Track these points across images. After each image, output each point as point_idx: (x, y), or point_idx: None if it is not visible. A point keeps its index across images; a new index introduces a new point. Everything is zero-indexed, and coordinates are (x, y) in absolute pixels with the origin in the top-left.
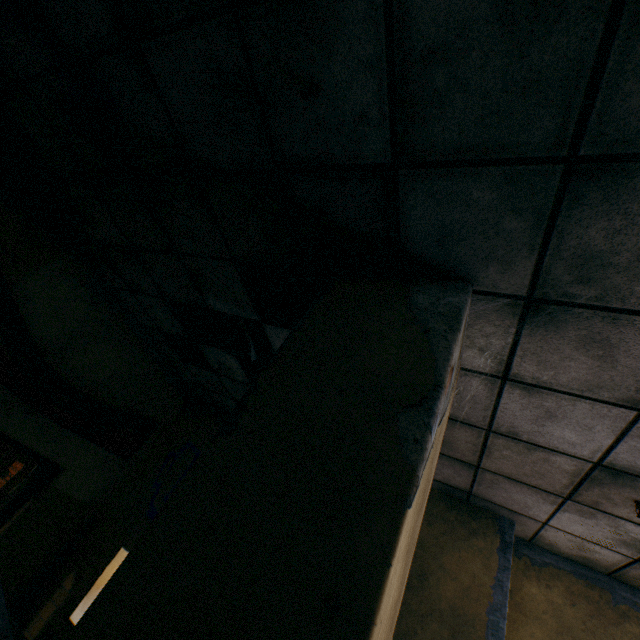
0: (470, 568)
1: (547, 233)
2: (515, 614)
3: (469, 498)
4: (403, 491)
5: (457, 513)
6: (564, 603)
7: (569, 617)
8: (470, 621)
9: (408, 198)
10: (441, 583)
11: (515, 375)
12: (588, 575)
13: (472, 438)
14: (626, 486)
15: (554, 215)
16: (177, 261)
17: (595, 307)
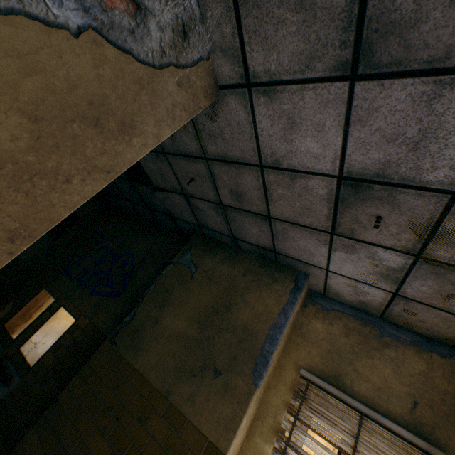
0: (265, 302)
1: None
2: (299, 339)
3: (276, 258)
4: None
5: (266, 269)
6: (340, 334)
7: (341, 343)
8: (255, 333)
9: None
10: (241, 310)
11: (254, 76)
12: (365, 318)
13: (255, 182)
14: (367, 200)
15: None
16: None
17: None
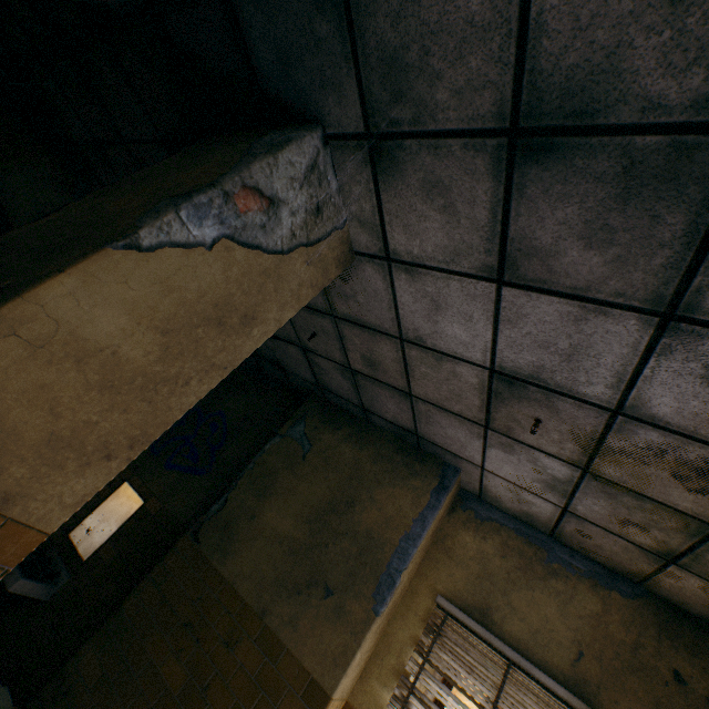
0: (399, 502)
1: (351, 34)
2: (441, 556)
3: (419, 442)
4: (113, 236)
5: (405, 456)
6: (495, 554)
7: (495, 566)
8: (381, 544)
9: (244, 14)
10: (366, 511)
11: (394, 253)
12: (530, 534)
13: (394, 354)
14: (523, 399)
15: (347, 6)
16: (129, 154)
17: (418, 135)
